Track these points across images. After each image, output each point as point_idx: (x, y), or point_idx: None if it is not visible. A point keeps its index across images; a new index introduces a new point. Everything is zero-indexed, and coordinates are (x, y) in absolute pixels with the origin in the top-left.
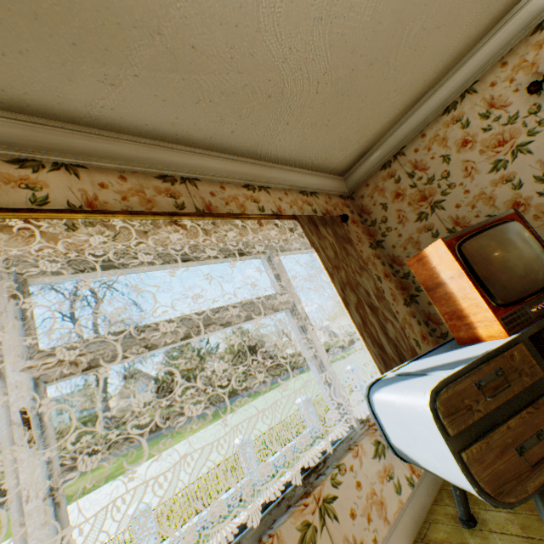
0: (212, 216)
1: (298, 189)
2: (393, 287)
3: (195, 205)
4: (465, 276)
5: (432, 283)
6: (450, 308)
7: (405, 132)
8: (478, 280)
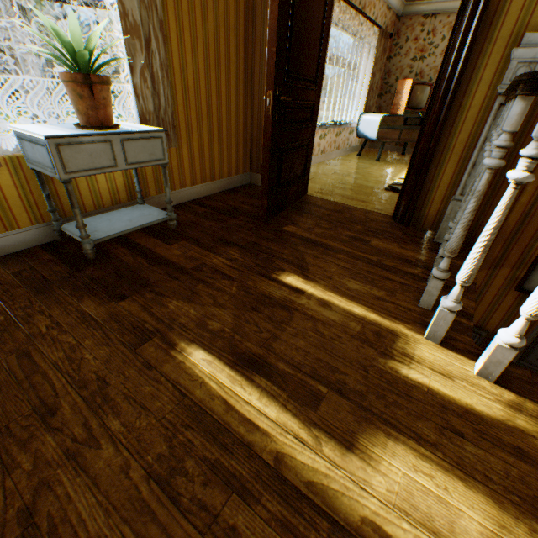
0: (366, 18)
1: (387, 4)
2: (379, 86)
3: (362, 4)
4: (407, 95)
5: (399, 93)
6: (397, 103)
7: (446, 7)
8: (409, 98)
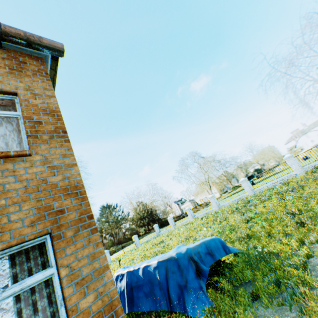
0: None
1: None
2: None
3: None
4: None
5: None
6: None
7: None
8: None
